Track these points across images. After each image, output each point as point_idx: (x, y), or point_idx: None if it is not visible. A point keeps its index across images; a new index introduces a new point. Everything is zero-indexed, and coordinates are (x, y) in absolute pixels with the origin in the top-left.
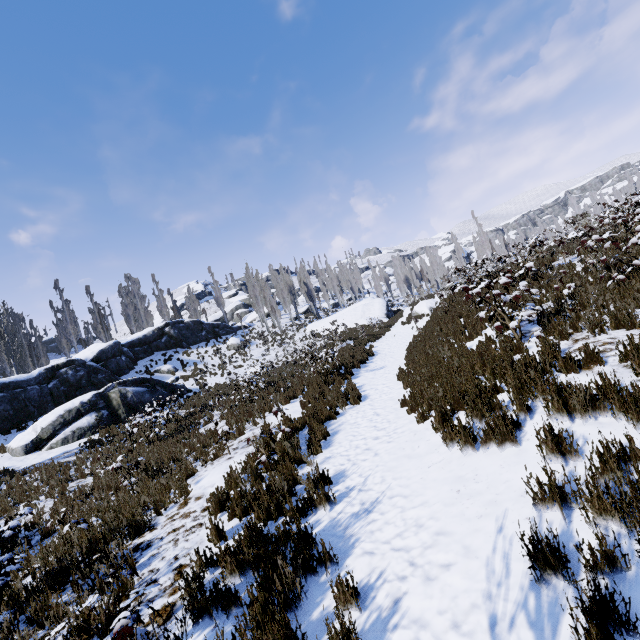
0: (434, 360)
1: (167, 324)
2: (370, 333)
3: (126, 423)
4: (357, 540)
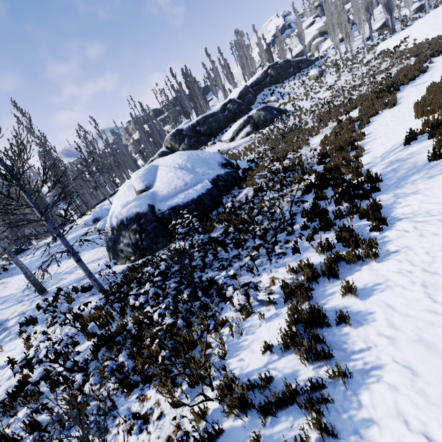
0: None
1: (269, 67)
2: (437, 47)
3: (262, 129)
4: (368, 144)
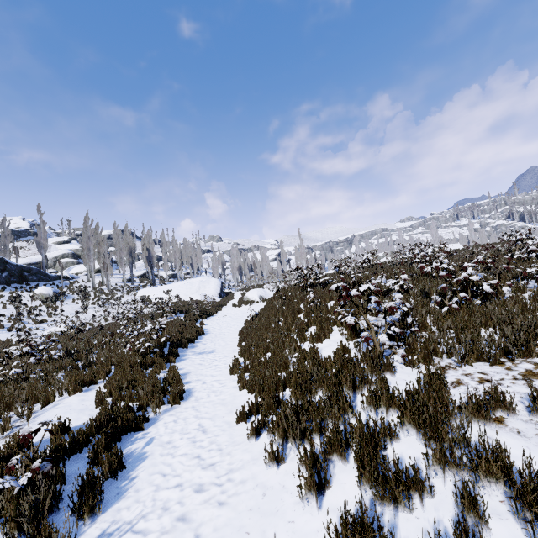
0: (280, 360)
1: None
2: (203, 309)
3: None
4: None
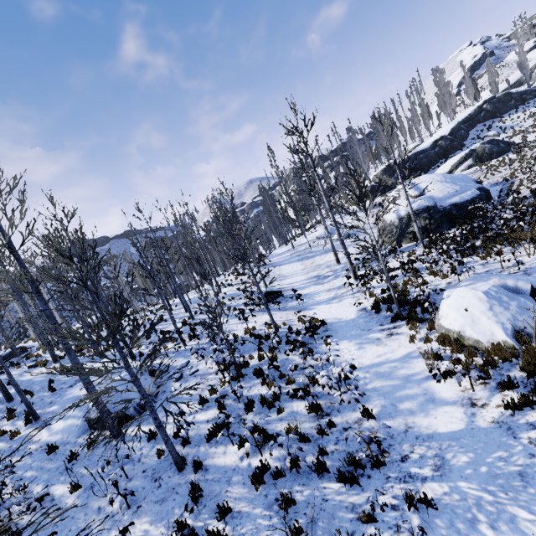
0: None
1: (484, 102)
2: None
3: (487, 162)
4: None
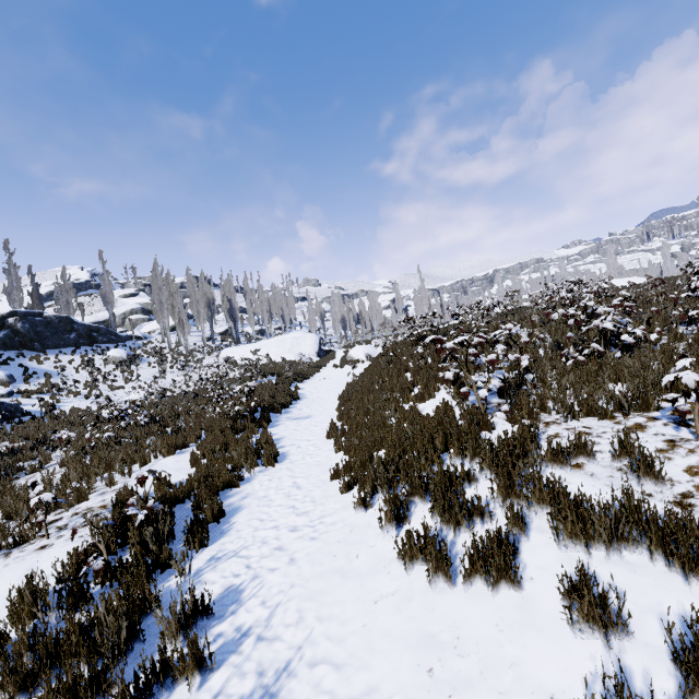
0: (378, 421)
1: (13, 313)
2: (297, 371)
3: None
4: None
